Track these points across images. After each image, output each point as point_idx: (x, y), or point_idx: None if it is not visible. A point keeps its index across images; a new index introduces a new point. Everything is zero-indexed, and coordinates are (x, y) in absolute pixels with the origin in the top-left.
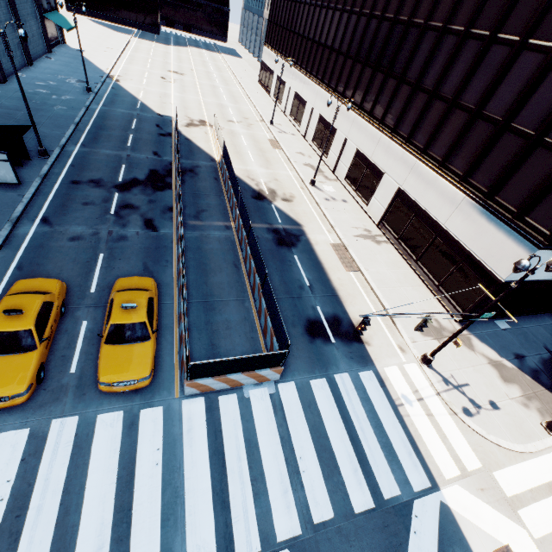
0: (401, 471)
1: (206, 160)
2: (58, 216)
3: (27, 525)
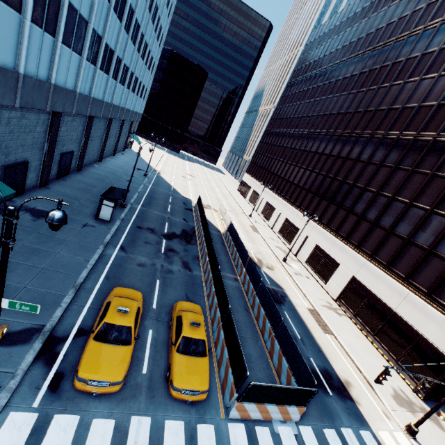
0: None
1: (215, 230)
2: (130, 247)
3: None
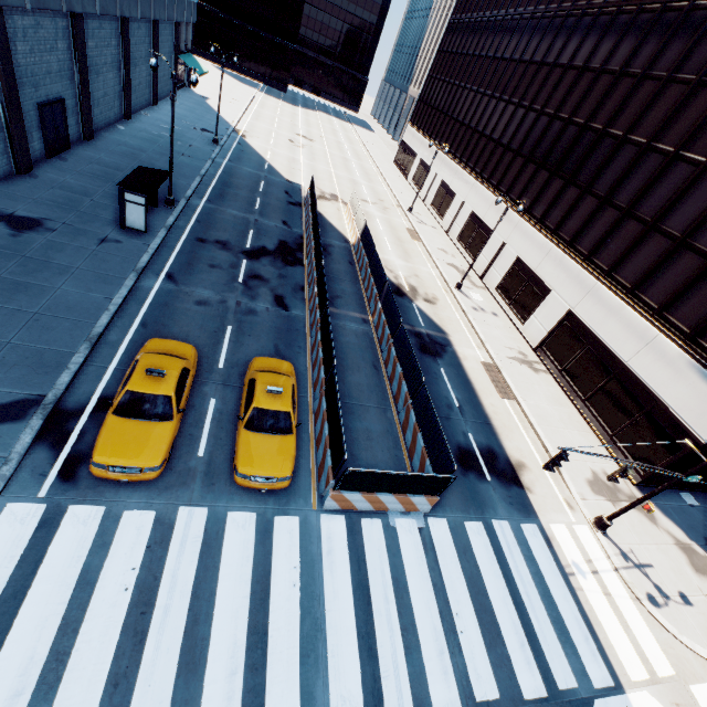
0: (577, 658)
1: (339, 240)
2: (183, 274)
3: (153, 626)
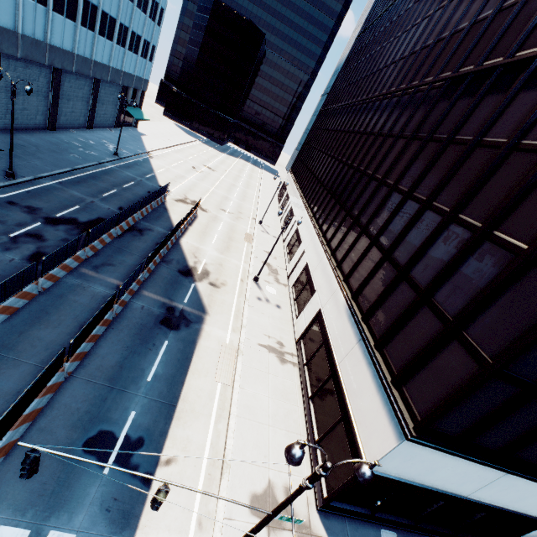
0: None
1: (165, 228)
2: None
3: None
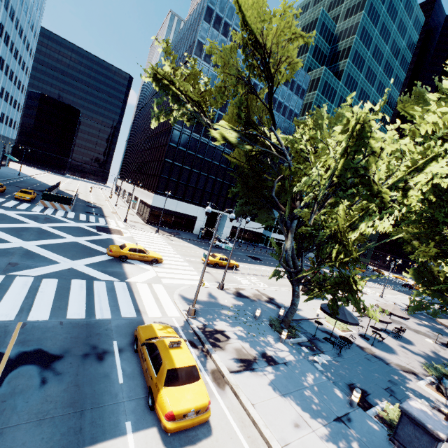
0: (99, 222)
1: (69, 194)
2: None
3: None
